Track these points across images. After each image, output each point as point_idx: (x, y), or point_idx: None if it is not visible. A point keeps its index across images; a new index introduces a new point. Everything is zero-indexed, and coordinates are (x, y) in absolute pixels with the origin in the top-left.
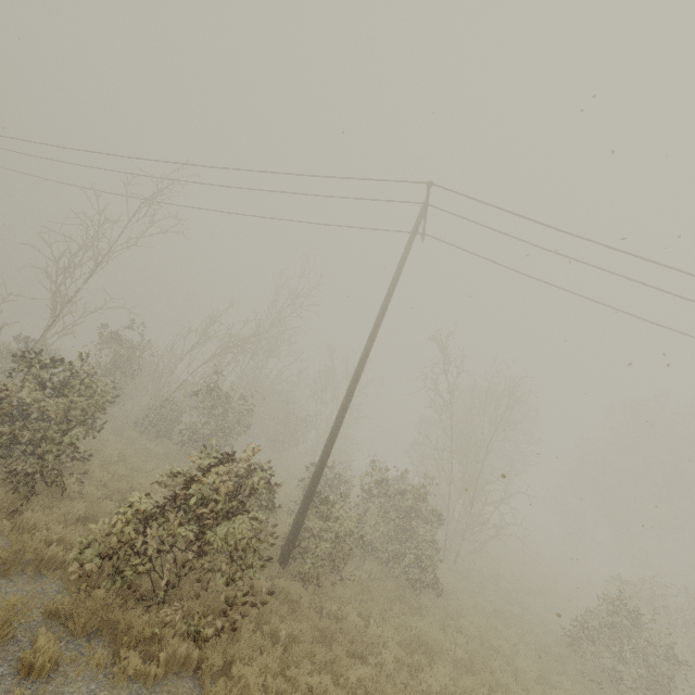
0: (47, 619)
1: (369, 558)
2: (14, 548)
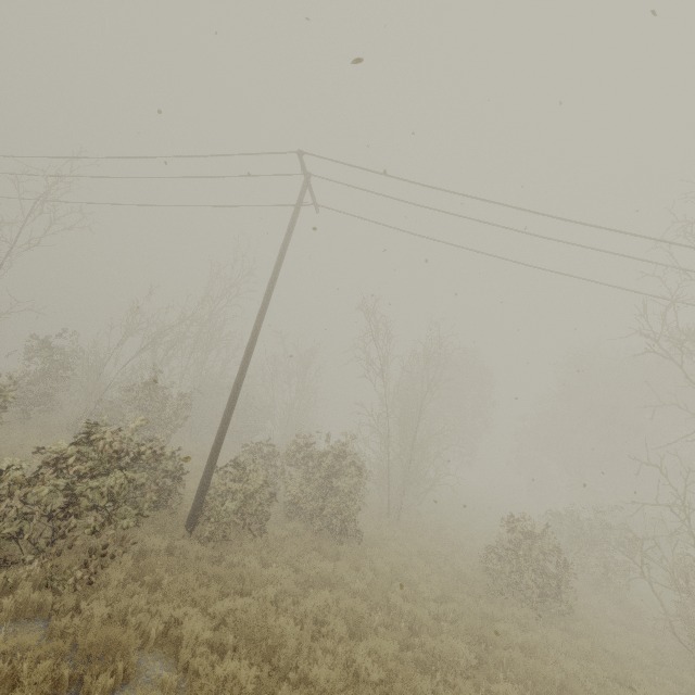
0: None
1: (296, 519)
2: None
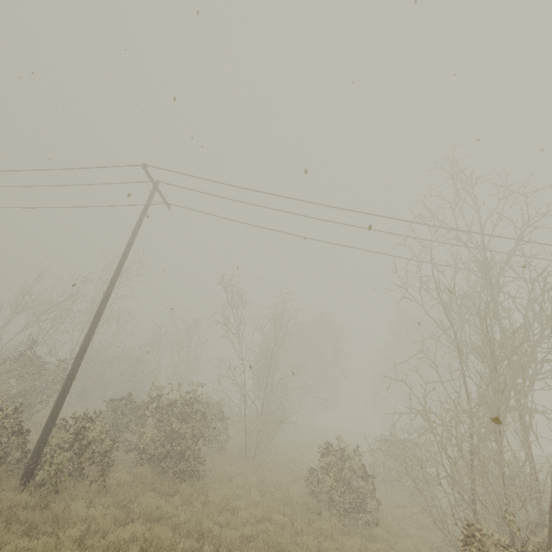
0: None
1: (146, 465)
2: None
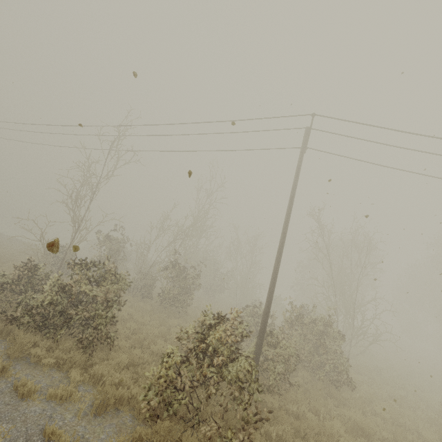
0: None
1: (299, 367)
2: (102, 396)
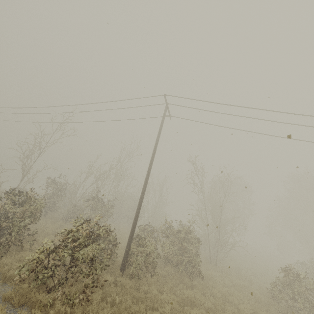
0: (3, 301)
1: (168, 265)
2: None
